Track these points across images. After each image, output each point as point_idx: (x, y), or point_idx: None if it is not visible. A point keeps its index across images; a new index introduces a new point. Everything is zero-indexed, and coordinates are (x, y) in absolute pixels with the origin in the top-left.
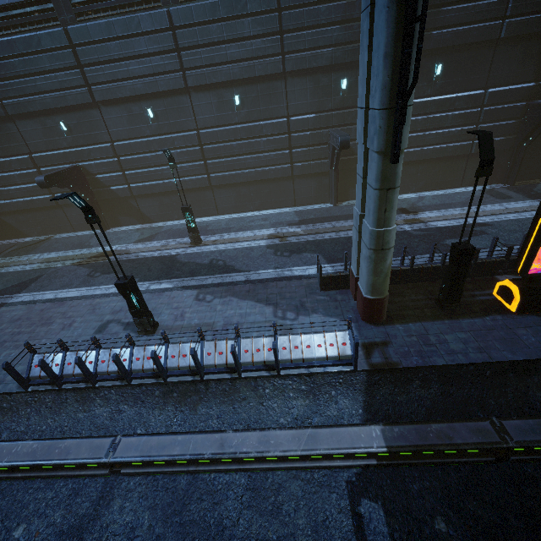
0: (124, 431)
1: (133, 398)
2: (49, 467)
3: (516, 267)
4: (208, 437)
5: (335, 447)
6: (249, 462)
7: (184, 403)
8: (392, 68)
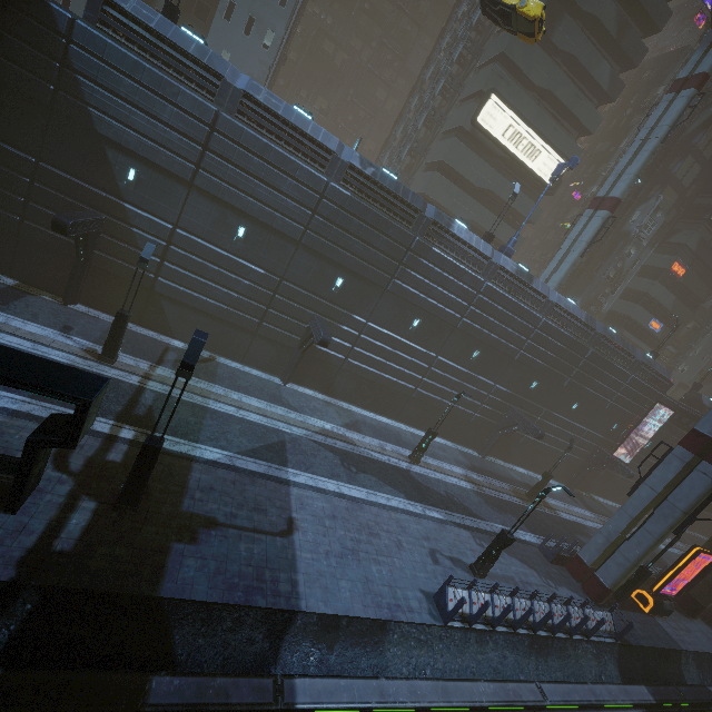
0: (513, 676)
1: (512, 645)
2: (496, 709)
3: (654, 586)
4: (583, 687)
5: (638, 699)
6: (600, 708)
7: (540, 655)
8: (697, 502)
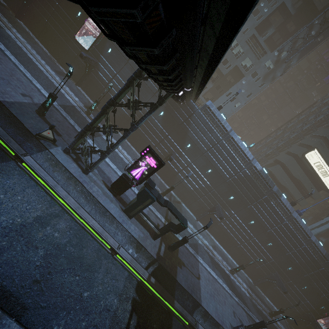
0: None
1: None
2: None
3: None
4: None
5: None
6: None
7: None
8: None
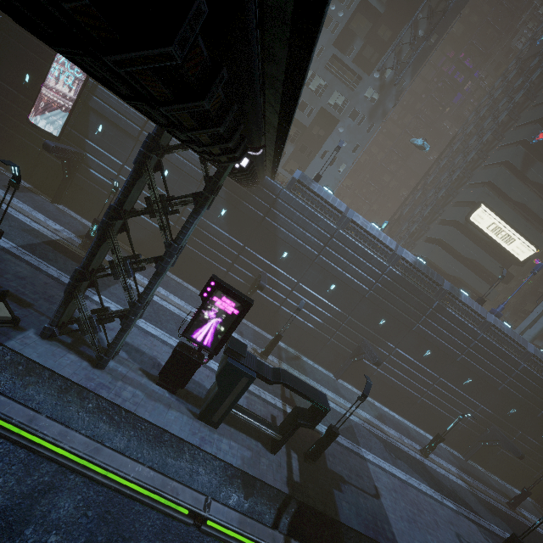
0: None
1: None
2: None
3: None
4: None
5: None
6: None
7: None
8: None
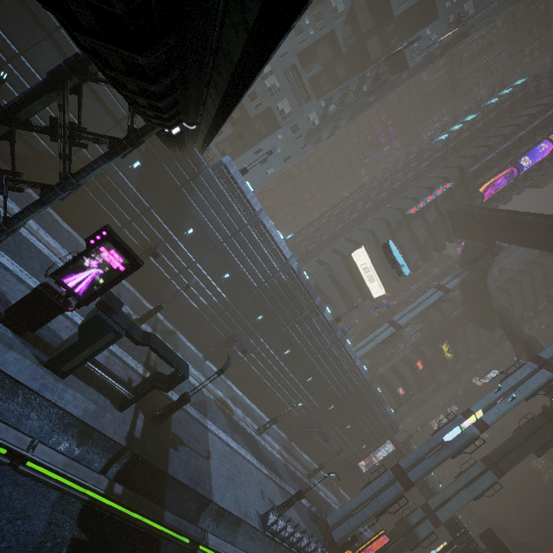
0: None
1: None
2: None
3: (357, 550)
4: None
5: None
6: None
7: None
8: (389, 502)
